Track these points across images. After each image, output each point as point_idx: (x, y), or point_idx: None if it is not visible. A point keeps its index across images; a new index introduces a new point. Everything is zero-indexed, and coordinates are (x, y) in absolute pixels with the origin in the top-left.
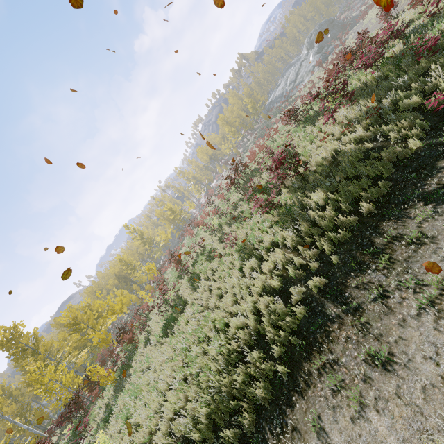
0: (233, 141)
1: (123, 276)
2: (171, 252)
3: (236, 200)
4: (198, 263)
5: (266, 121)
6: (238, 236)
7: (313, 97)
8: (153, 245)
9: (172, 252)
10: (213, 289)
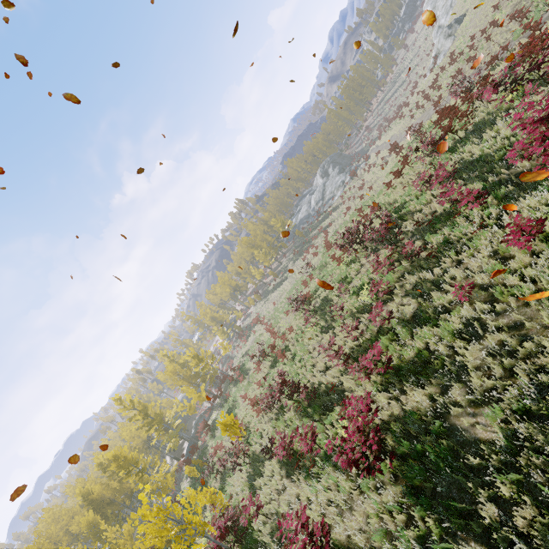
0: (266, 263)
1: (107, 500)
2: (280, 373)
3: (392, 252)
4: (389, 348)
5: (298, 241)
6: (500, 248)
7: (494, 88)
8: (164, 427)
9: (281, 374)
10: (542, 333)
